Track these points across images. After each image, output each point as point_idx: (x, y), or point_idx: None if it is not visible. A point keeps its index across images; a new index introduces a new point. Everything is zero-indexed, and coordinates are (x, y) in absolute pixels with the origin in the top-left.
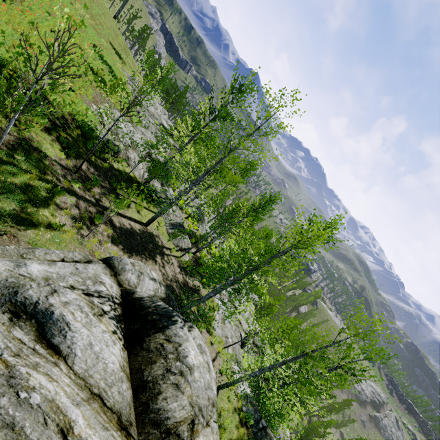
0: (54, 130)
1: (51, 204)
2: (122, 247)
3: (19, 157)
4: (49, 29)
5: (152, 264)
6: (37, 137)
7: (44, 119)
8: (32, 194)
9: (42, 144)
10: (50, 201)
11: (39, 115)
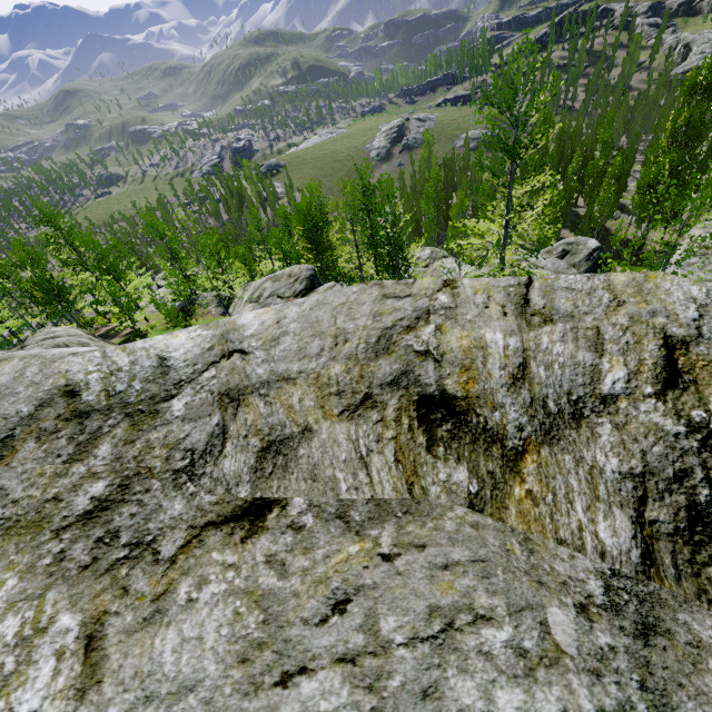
0: None
1: None
2: None
3: None
4: None
5: None
6: None
7: None
8: None
9: None
10: None
11: None
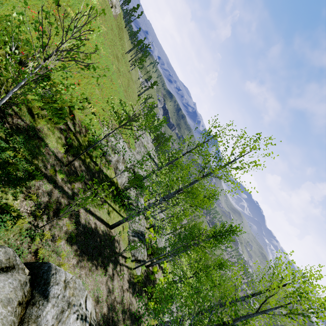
0: (66, 132)
1: (20, 185)
2: (75, 248)
3: (18, 138)
4: (96, 82)
5: (101, 274)
6: (48, 131)
7: (61, 122)
8: (5, 170)
9: (48, 137)
10: (22, 182)
11: (58, 117)
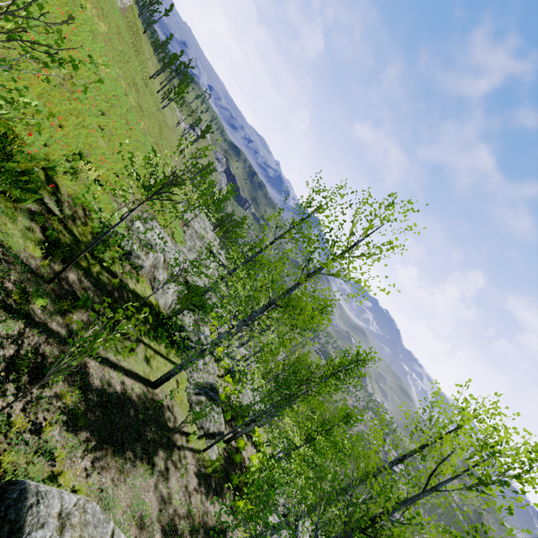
0: (43, 217)
1: None
2: (85, 436)
3: None
4: (97, 125)
5: (145, 473)
6: None
7: (30, 198)
8: None
9: (2, 227)
10: None
11: (21, 189)
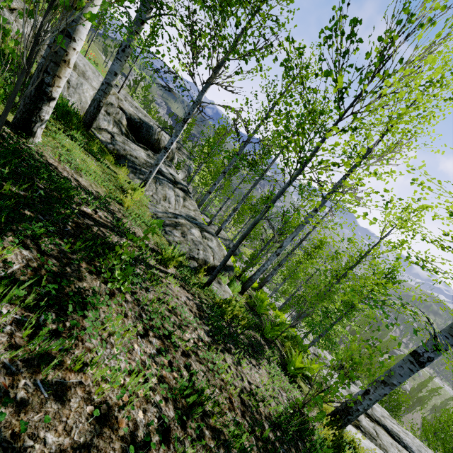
0: None
1: None
2: None
3: None
4: None
5: None
6: None
7: None
8: None
9: None
10: None
11: None
